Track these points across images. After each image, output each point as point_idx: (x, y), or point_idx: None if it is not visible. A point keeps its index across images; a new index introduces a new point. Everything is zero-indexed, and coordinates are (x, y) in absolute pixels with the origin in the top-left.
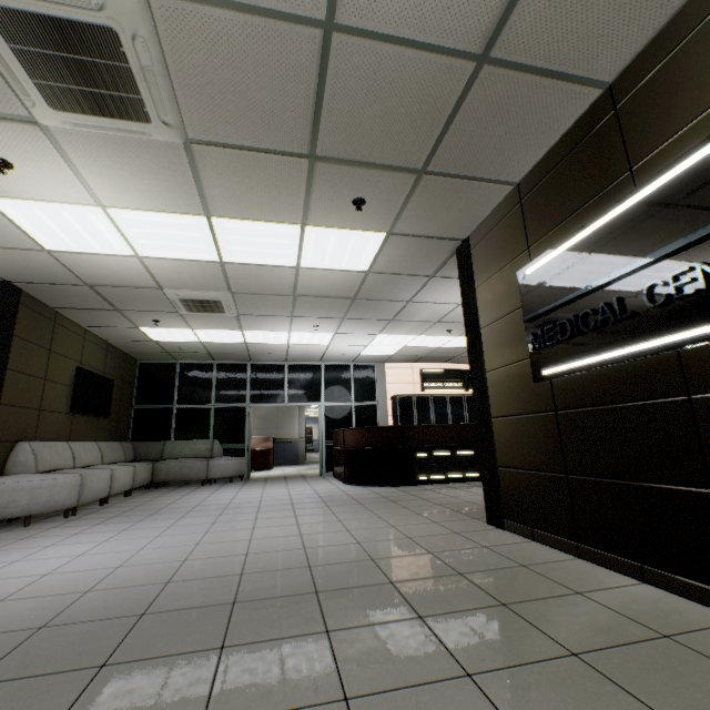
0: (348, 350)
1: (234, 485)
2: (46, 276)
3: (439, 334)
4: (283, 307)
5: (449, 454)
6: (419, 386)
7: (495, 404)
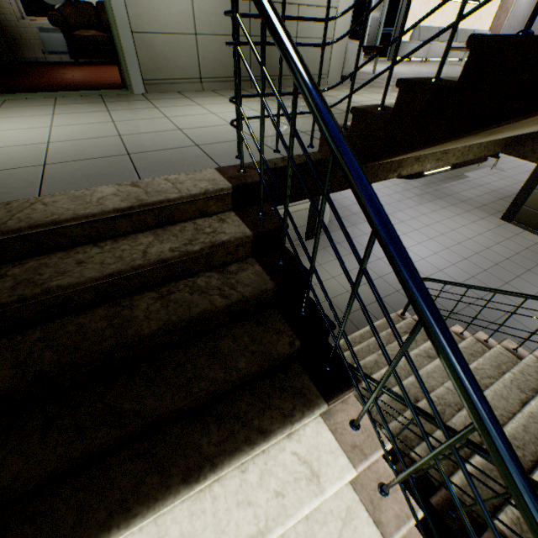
0: None
1: None
2: None
3: None
4: None
5: None
6: None
7: None
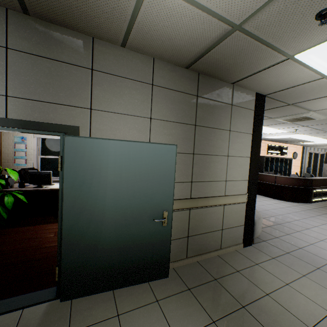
0: (266, 135)
1: None
2: (291, 98)
3: (319, 137)
4: (317, 123)
5: (320, 190)
6: (266, 152)
7: None
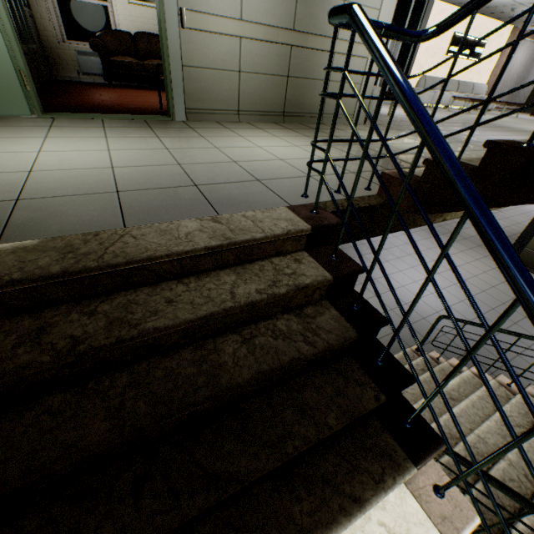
0: None
1: None
2: None
3: None
4: None
5: None
6: None
7: None
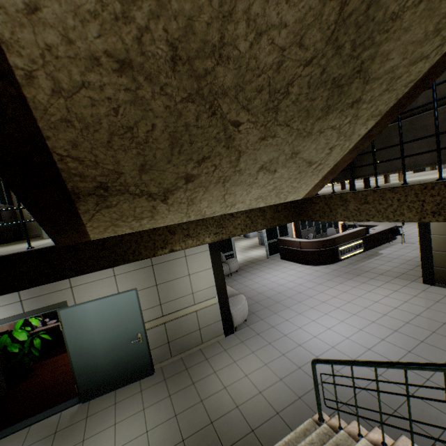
0: None
1: (246, 274)
2: None
3: None
4: None
5: (349, 245)
6: None
7: (435, 247)
